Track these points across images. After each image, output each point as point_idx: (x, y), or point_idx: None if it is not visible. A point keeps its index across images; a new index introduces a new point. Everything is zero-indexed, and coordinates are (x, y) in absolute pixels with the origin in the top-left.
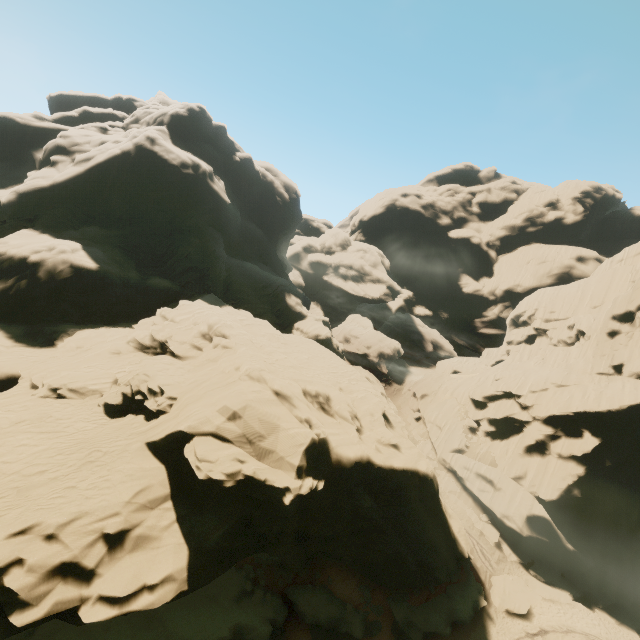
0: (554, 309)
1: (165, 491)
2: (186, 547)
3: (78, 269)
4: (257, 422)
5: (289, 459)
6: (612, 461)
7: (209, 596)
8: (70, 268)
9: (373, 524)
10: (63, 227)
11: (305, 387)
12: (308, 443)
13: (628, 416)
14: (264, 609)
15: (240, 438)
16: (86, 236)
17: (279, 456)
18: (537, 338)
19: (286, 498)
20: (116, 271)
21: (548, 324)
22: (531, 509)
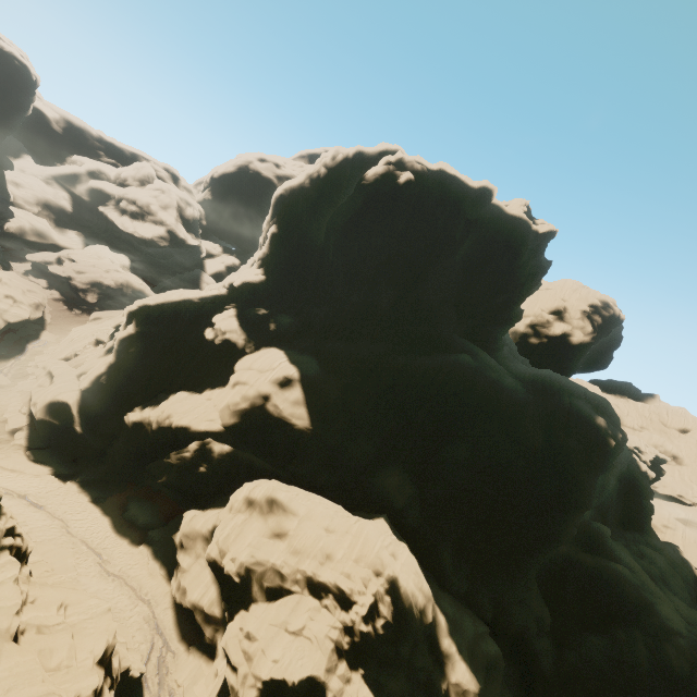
0: None
1: None
2: None
3: None
4: None
5: None
6: (138, 348)
7: None
8: None
9: None
10: None
11: None
12: None
13: (177, 313)
14: None
15: None
16: None
17: None
18: None
19: None
20: None
21: None
22: (58, 395)
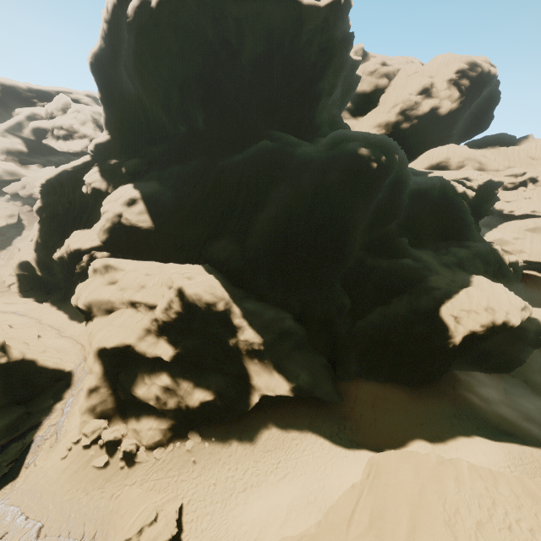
0: None
1: None
2: None
3: None
4: None
5: None
6: (47, 214)
7: None
8: None
9: None
10: None
11: None
12: None
13: (62, 182)
14: None
15: None
16: None
17: None
18: None
19: None
20: None
21: None
22: (21, 258)
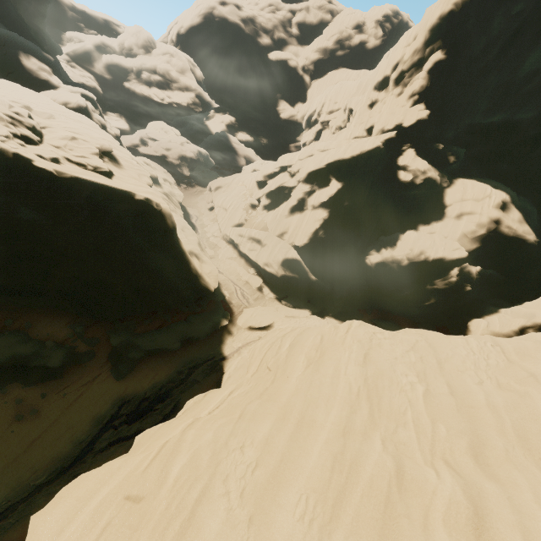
0: (337, 100)
1: None
2: None
3: None
4: None
5: None
6: (349, 201)
7: None
8: None
9: (57, 250)
10: None
11: None
12: None
13: (367, 162)
14: None
15: None
16: None
17: None
18: (322, 132)
19: None
20: None
21: (331, 115)
22: (286, 254)
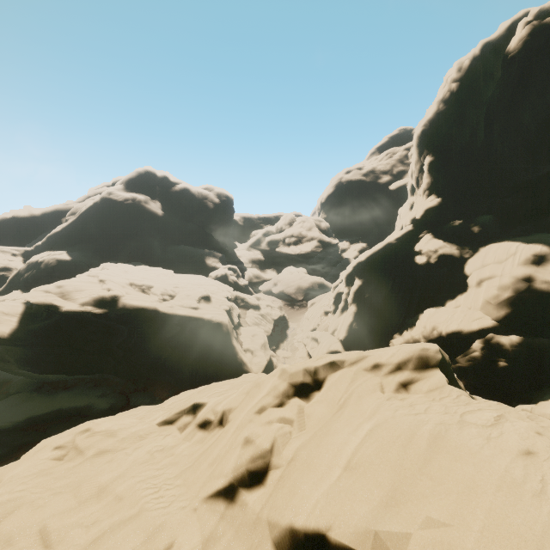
0: None
1: (19, 312)
2: (16, 326)
3: (61, 261)
4: (73, 287)
5: (80, 298)
6: (370, 293)
7: (86, 394)
8: (56, 261)
9: (164, 346)
10: (65, 247)
11: (134, 282)
12: (98, 294)
13: (383, 257)
14: (111, 400)
15: (58, 292)
16: (75, 248)
17: (76, 298)
18: None
19: (64, 308)
20: (83, 260)
21: None
22: (329, 347)
